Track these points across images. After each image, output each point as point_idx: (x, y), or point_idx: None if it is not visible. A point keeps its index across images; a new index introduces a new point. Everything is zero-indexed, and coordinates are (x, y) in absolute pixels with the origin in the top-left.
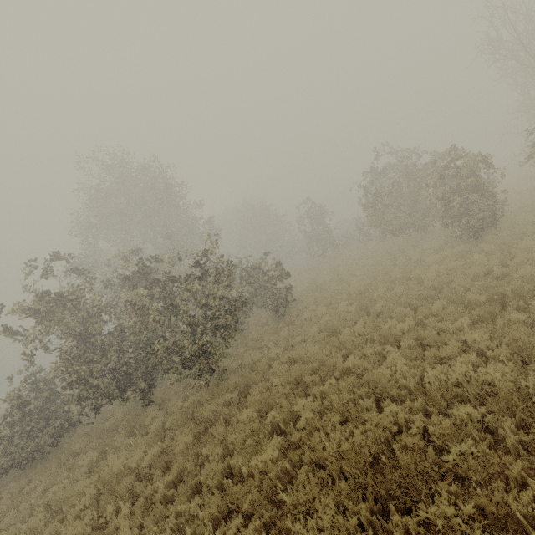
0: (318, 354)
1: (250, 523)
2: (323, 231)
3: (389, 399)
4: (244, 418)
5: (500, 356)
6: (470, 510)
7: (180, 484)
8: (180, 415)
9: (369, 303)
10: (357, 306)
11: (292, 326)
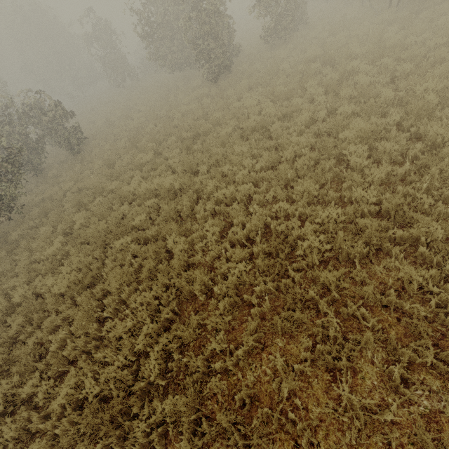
0: (94, 182)
1: (45, 276)
2: (116, 56)
3: (127, 203)
4: (43, 233)
5: (179, 171)
6: (130, 239)
7: (1, 277)
8: None
9: (137, 140)
10: (129, 142)
11: (85, 162)
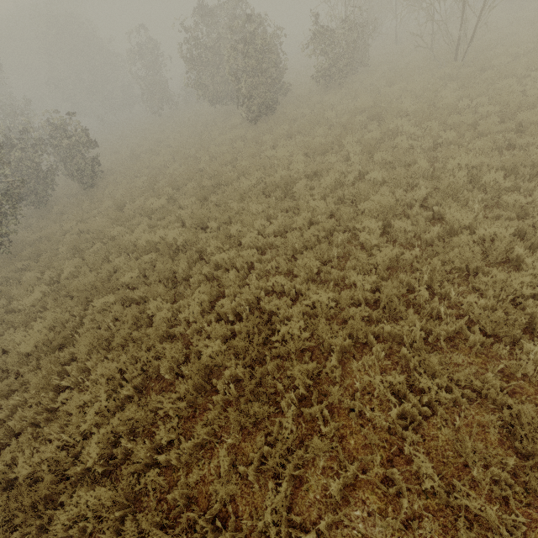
0: (97, 226)
1: (16, 330)
2: (155, 81)
3: (125, 254)
4: (28, 278)
5: (188, 224)
6: (113, 298)
7: None
8: None
9: (155, 181)
10: (145, 183)
11: (95, 200)
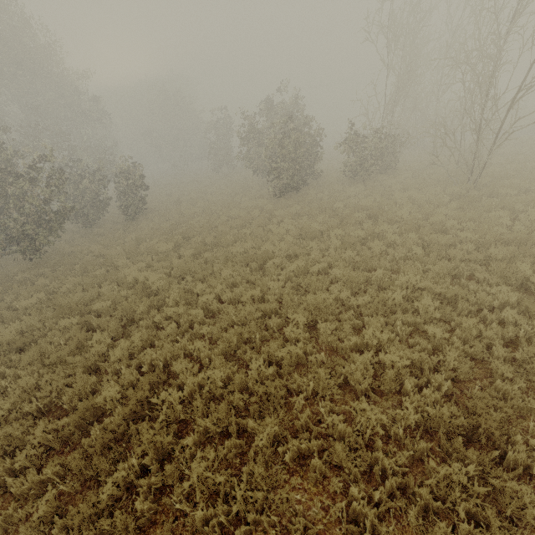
0: (111, 254)
1: (1, 325)
2: (221, 146)
3: (116, 284)
4: (40, 283)
5: (173, 272)
6: (76, 321)
7: None
8: (2, 276)
9: (176, 227)
10: (168, 227)
11: (127, 231)
